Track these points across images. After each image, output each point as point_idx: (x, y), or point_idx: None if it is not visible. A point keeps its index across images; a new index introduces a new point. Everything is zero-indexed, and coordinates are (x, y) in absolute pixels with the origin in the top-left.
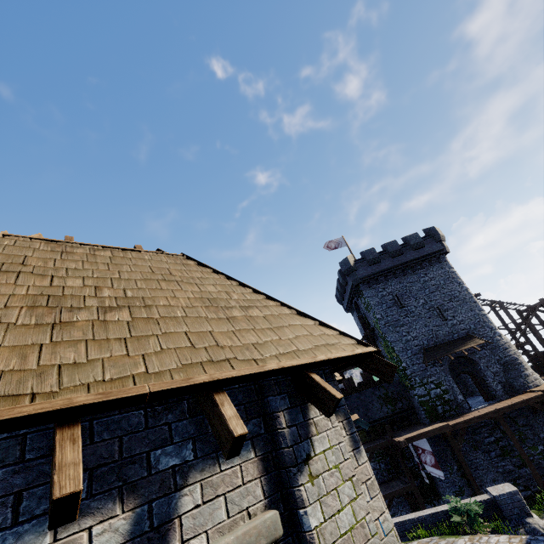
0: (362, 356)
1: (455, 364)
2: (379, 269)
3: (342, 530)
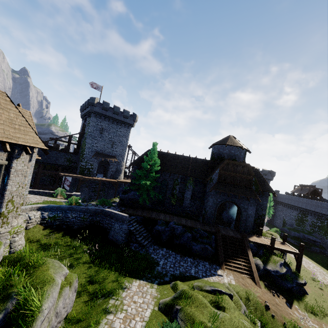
0: (43, 148)
1: (103, 162)
2: (105, 114)
3: (18, 169)
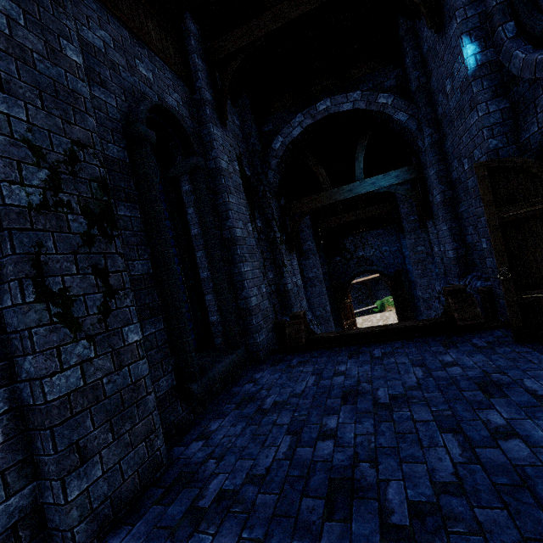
0: None
1: None
2: None
3: None
